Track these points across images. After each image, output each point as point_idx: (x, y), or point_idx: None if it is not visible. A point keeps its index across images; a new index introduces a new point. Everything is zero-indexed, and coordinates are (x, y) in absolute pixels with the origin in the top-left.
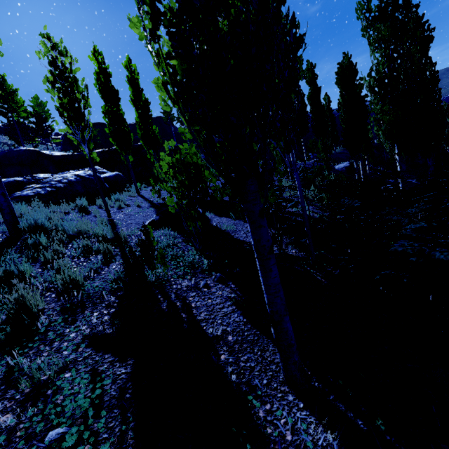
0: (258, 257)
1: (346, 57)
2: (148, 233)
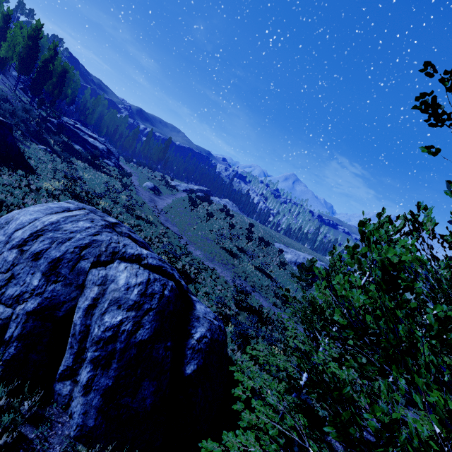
0: None
1: None
2: None
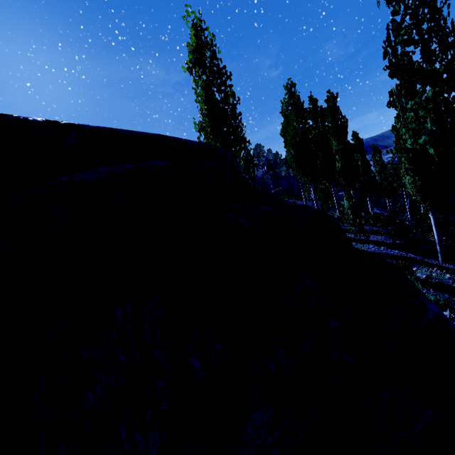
0: (435, 227)
1: (355, 134)
2: (363, 229)
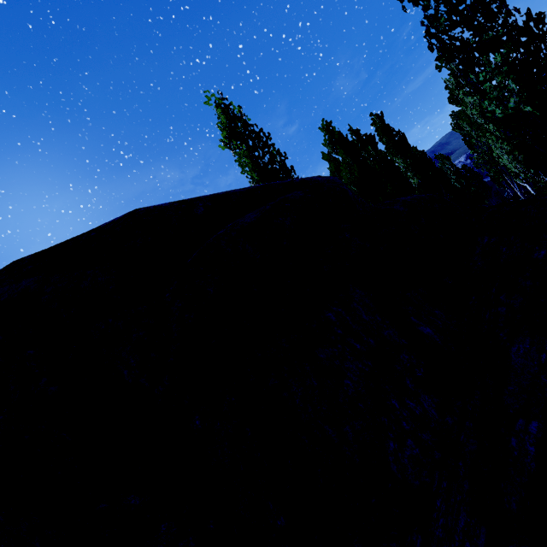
0: None
1: (413, 149)
2: None
